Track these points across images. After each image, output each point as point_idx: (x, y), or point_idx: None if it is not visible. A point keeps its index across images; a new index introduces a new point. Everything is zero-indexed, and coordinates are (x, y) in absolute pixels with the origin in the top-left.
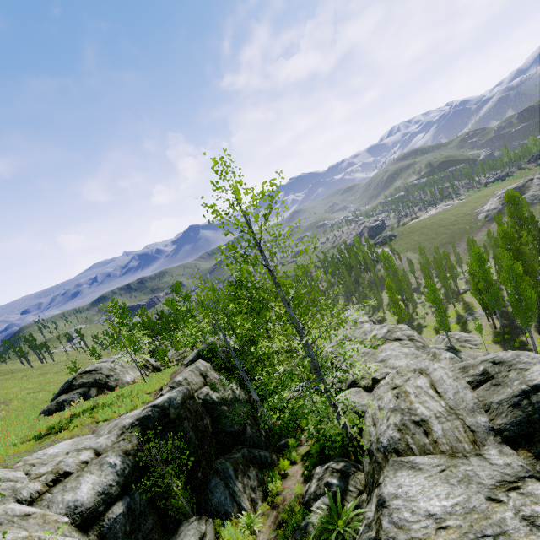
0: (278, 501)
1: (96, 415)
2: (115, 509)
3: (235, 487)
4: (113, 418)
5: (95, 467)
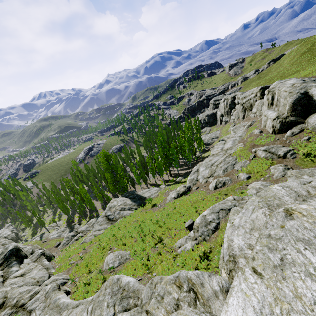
0: None
1: None
2: None
3: None
4: None
5: None
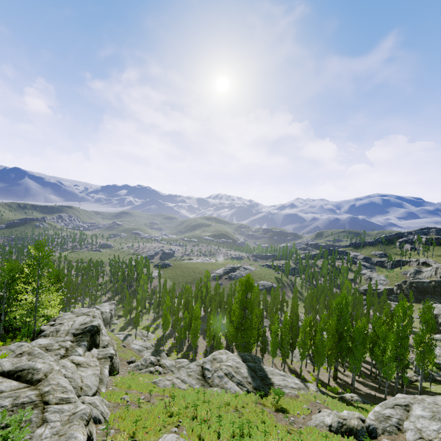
0: None
1: None
2: None
3: None
4: None
5: None
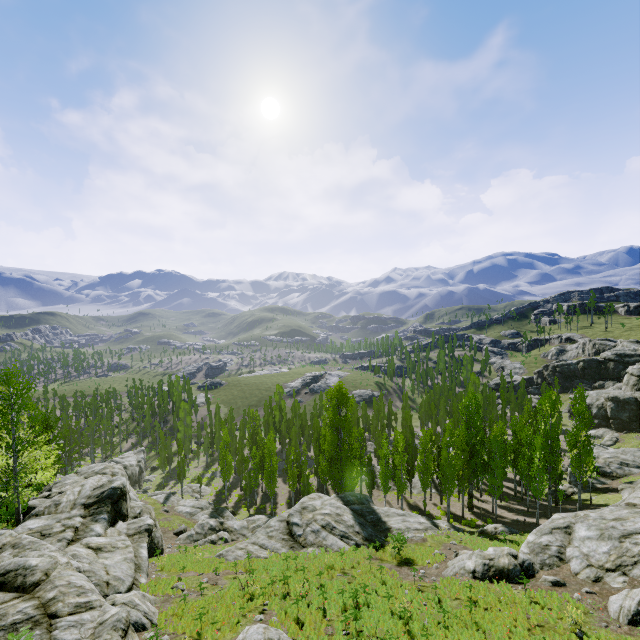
0: None
1: None
2: None
3: None
4: None
5: None
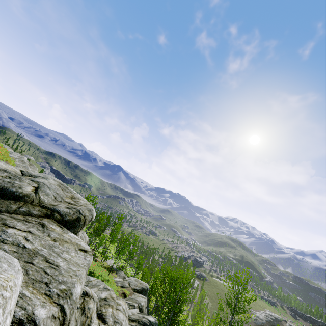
0: None
1: None
2: None
3: None
4: None
5: None
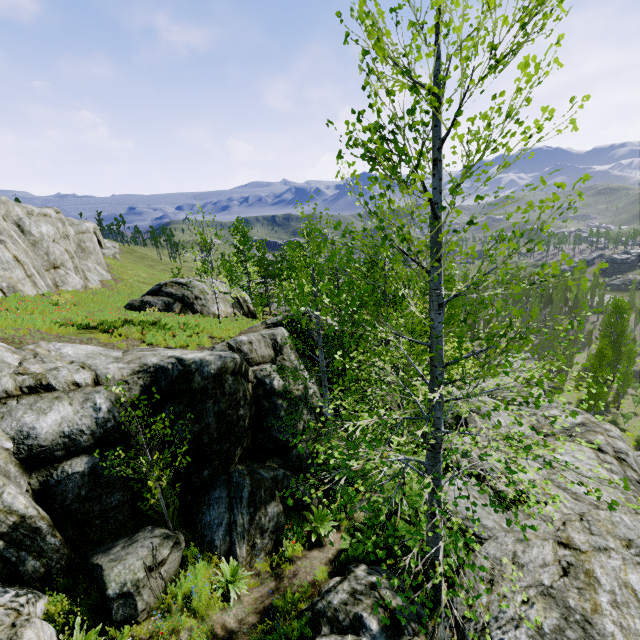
0: (286, 571)
1: (146, 333)
2: (76, 462)
3: (240, 517)
4: (159, 346)
5: (80, 398)
